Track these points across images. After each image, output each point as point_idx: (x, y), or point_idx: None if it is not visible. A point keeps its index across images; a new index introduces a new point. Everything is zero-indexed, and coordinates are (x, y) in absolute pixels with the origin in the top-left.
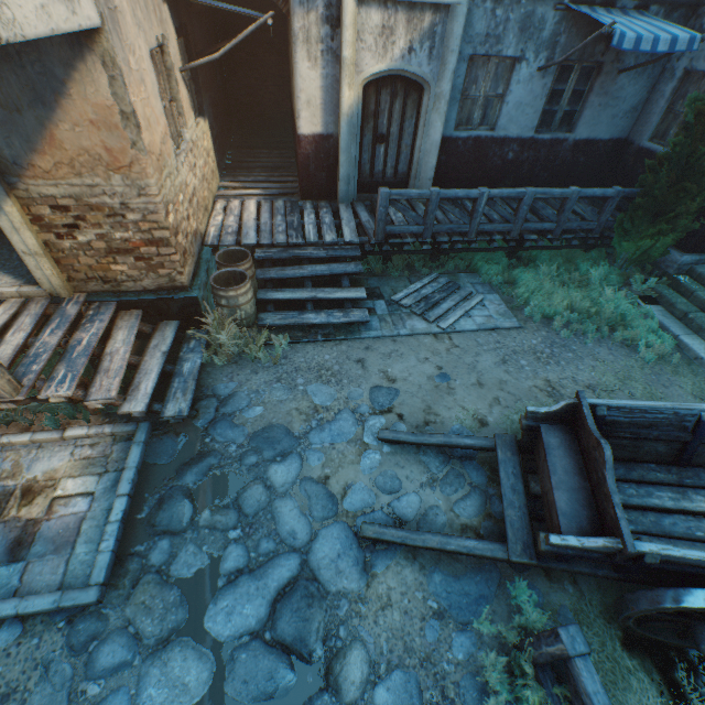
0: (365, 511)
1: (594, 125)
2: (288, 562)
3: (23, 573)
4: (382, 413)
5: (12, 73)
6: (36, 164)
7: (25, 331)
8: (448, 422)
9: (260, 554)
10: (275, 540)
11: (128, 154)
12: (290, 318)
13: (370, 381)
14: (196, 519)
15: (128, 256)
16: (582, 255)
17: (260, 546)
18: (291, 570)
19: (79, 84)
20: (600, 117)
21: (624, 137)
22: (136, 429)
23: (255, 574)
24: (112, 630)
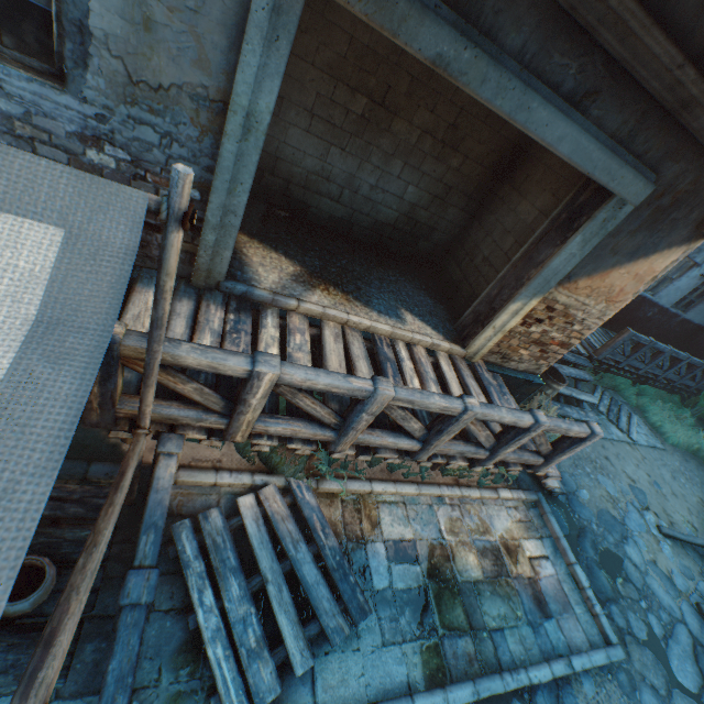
0: (689, 592)
1: (697, 313)
2: (682, 630)
3: (560, 629)
4: (646, 509)
5: (642, 236)
6: (577, 282)
7: (481, 394)
8: (679, 524)
9: (665, 623)
10: (665, 611)
11: (625, 296)
12: (559, 409)
13: (623, 479)
14: (617, 589)
15: (538, 347)
16: (666, 396)
17: (661, 616)
18: (687, 637)
19: (659, 255)
20: (703, 310)
21: (703, 325)
22: (537, 498)
23: (672, 639)
24: (638, 682)
